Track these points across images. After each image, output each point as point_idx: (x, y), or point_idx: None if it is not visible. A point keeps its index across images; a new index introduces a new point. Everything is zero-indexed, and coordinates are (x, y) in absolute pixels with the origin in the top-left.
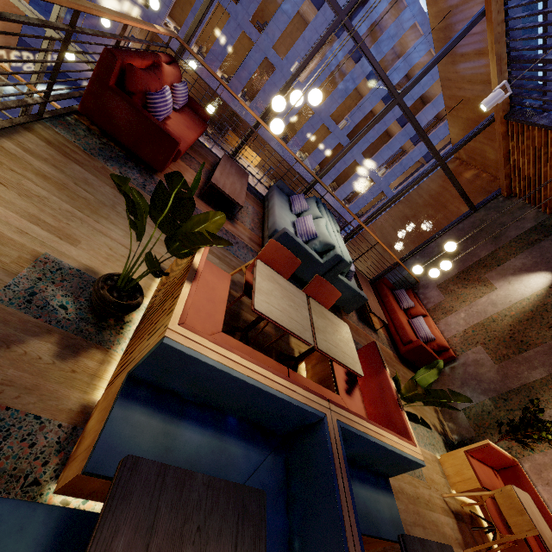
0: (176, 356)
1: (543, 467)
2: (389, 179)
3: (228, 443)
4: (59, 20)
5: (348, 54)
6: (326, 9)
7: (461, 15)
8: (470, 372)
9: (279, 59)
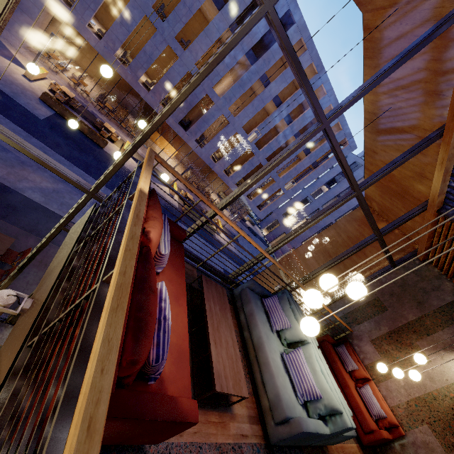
0: None
1: None
2: (286, 180)
3: None
4: None
5: (258, 79)
6: (243, 40)
7: (404, 115)
8: None
9: None
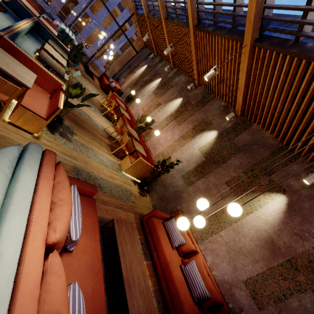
0: None
1: (133, 105)
2: None
3: (8, 8)
4: None
5: None
6: None
7: None
8: (125, 95)
9: None
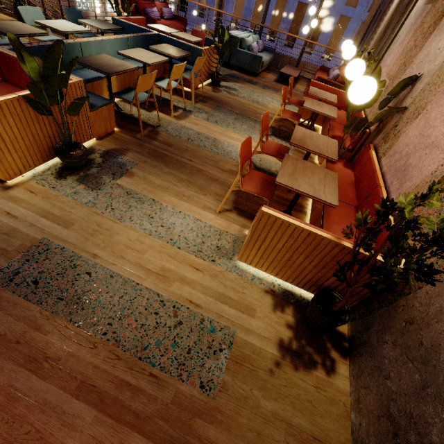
0: (115, 21)
1: None
2: None
3: None
4: None
5: None
6: None
7: None
8: None
9: None
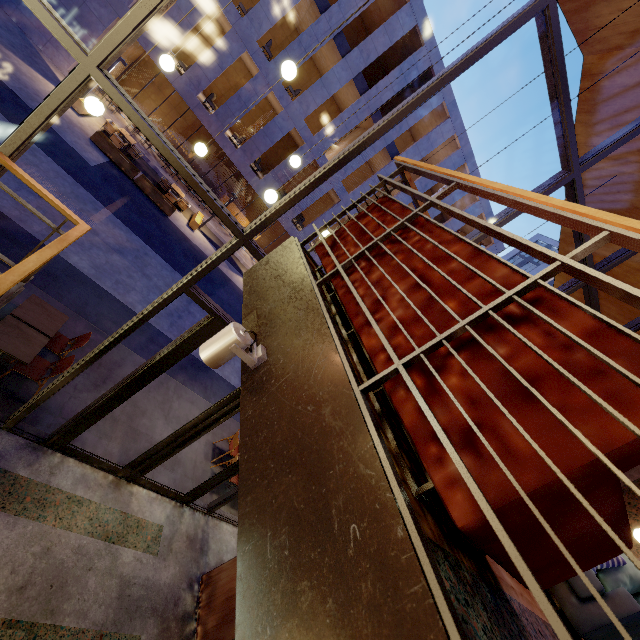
0: None
1: None
2: None
3: None
4: (117, 51)
5: (384, 147)
6: (370, 96)
7: (636, 186)
8: None
9: (309, 134)
